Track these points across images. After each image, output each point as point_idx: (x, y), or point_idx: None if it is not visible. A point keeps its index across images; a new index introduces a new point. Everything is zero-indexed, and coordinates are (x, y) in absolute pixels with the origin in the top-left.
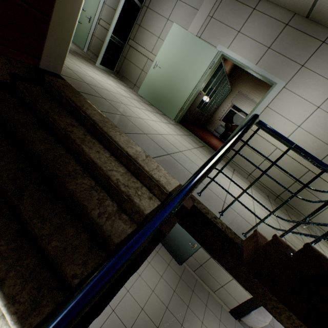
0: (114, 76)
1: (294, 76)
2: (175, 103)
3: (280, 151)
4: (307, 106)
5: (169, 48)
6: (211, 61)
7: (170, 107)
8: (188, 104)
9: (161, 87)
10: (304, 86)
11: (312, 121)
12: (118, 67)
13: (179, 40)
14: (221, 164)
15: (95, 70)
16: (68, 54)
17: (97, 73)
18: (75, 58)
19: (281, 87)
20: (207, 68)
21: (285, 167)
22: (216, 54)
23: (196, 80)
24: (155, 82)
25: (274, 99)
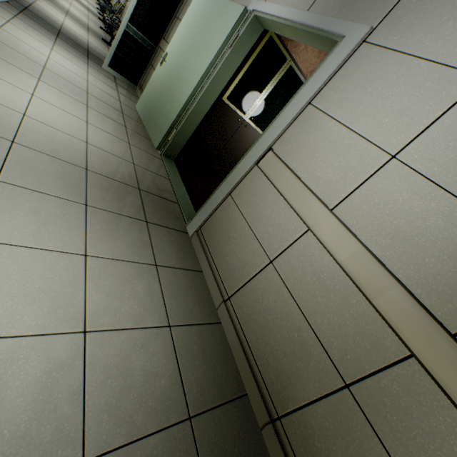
0: (131, 89)
1: (402, 1)
2: (166, 117)
3: (318, 243)
4: (435, 81)
5: (185, 28)
6: (233, 32)
7: (159, 126)
8: (185, 120)
9: (159, 93)
10: (433, 18)
11: (452, 135)
12: (143, 80)
13: (198, 11)
14: (141, 232)
15: (71, 55)
16: (36, 26)
17: (64, 54)
18: (49, 35)
19: (355, 43)
20: (222, 46)
21: (321, 305)
22: (241, 14)
23: (201, 72)
24: (156, 86)
25: (333, 81)
